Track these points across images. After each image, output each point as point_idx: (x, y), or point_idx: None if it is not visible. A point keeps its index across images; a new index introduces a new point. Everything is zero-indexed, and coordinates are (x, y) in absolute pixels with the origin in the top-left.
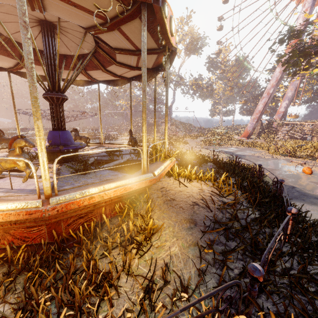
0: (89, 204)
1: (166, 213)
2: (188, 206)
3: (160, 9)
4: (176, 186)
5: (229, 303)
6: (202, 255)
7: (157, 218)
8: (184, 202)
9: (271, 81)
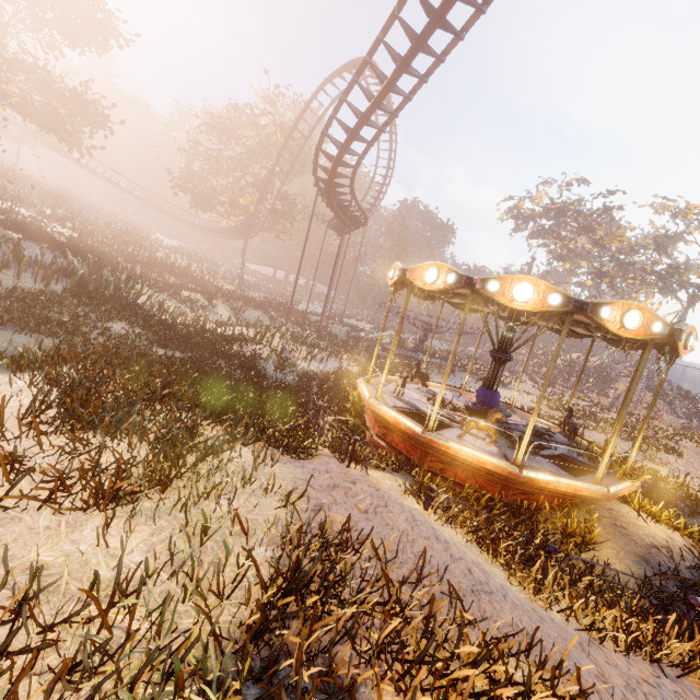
0: (540, 487)
1: (611, 536)
2: (643, 545)
3: (675, 340)
4: (632, 517)
5: (660, 606)
6: (646, 588)
7: (598, 535)
8: (638, 538)
9: None
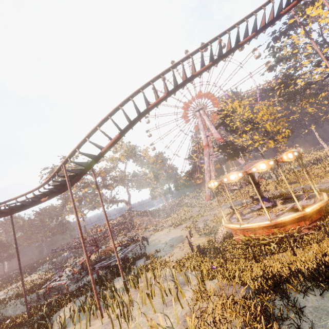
0: None
1: None
2: None
3: None
4: None
5: None
6: None
7: None
8: None
9: (205, 164)
